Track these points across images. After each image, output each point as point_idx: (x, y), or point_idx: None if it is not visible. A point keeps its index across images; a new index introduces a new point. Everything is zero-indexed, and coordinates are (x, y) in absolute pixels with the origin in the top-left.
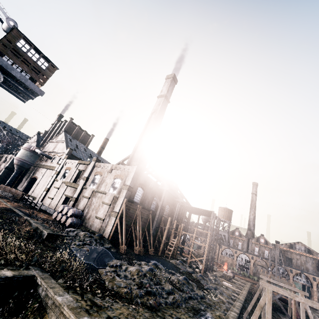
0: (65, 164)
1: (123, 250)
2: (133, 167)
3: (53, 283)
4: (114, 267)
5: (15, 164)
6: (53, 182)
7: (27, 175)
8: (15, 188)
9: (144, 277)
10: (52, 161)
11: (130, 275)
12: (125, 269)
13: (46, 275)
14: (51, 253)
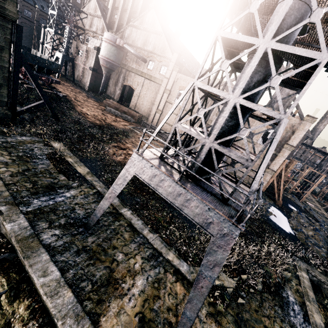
0: (176, 81)
1: (281, 205)
2: (305, 124)
3: (321, 275)
4: (299, 231)
5: (103, 66)
6: (164, 104)
7: (113, 78)
8: (104, 93)
9: (324, 242)
10: (148, 65)
11: (316, 241)
12: (307, 233)
13: (307, 265)
14: (278, 234)
